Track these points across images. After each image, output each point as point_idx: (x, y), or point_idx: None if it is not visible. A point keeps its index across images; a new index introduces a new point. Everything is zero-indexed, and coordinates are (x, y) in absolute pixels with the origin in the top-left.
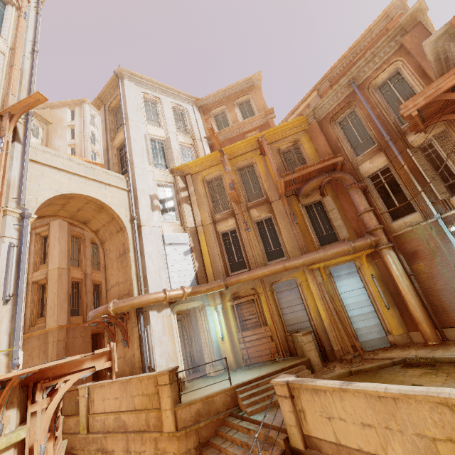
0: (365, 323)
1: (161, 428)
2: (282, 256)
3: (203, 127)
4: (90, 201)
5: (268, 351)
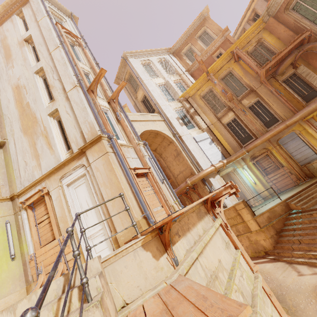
0: None
1: (248, 230)
2: (277, 121)
3: (181, 65)
4: (151, 133)
5: (291, 181)
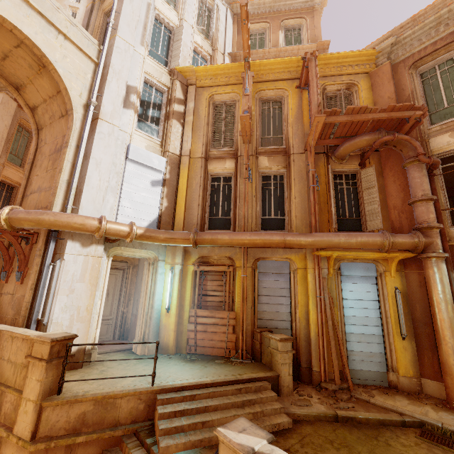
0: (363, 347)
1: (13, 424)
2: (282, 228)
3: (232, 41)
4: (23, 44)
5: (223, 344)
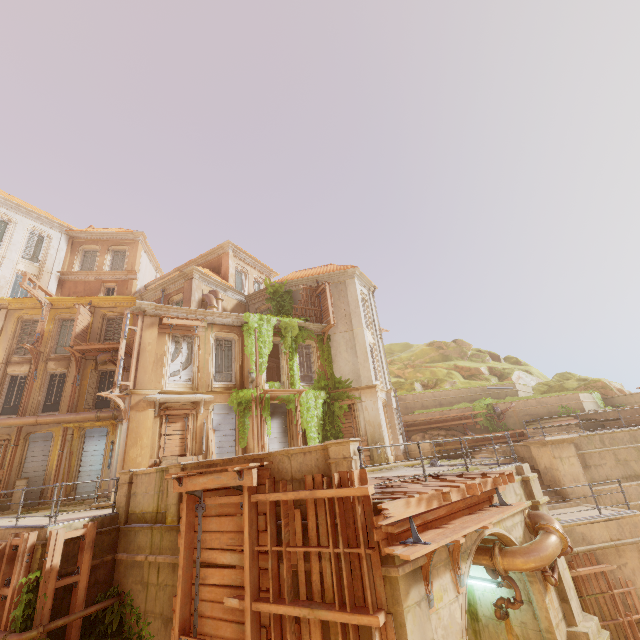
0: (89, 478)
1: None
2: (57, 410)
3: (64, 260)
4: None
5: None
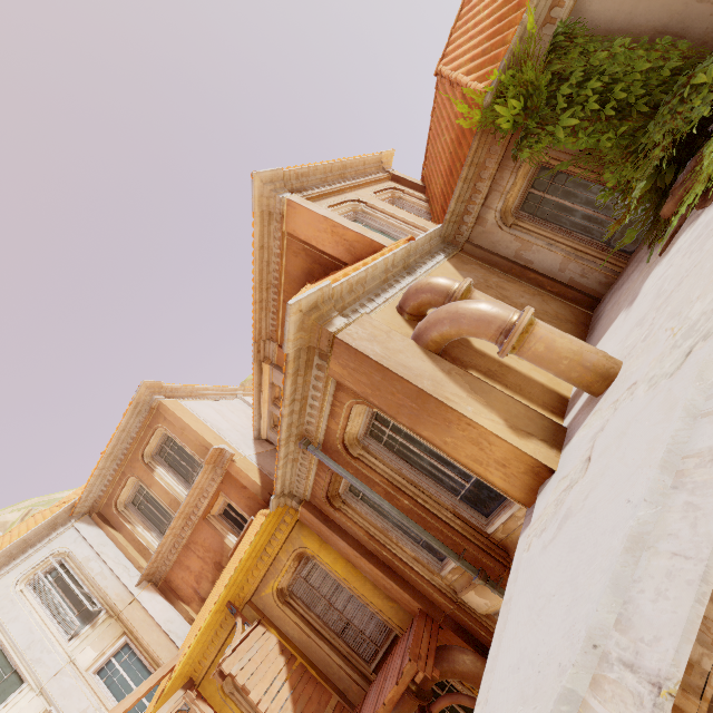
0: None
1: None
2: None
3: (123, 555)
4: None
5: None
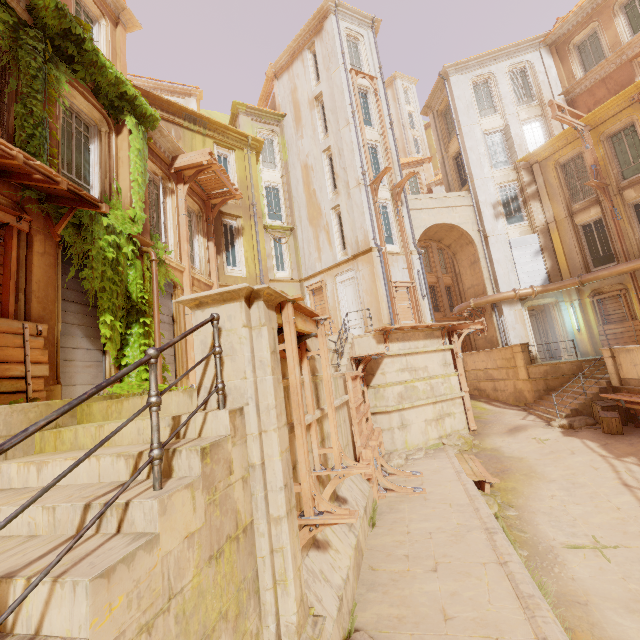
0: None
1: (517, 377)
2: None
3: (557, 77)
4: (443, 226)
5: (634, 343)
